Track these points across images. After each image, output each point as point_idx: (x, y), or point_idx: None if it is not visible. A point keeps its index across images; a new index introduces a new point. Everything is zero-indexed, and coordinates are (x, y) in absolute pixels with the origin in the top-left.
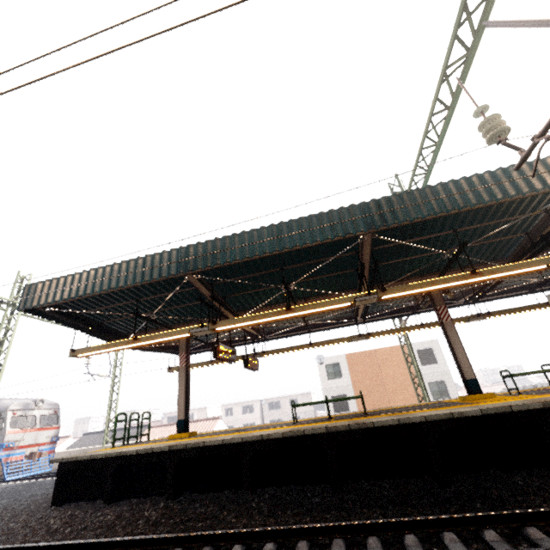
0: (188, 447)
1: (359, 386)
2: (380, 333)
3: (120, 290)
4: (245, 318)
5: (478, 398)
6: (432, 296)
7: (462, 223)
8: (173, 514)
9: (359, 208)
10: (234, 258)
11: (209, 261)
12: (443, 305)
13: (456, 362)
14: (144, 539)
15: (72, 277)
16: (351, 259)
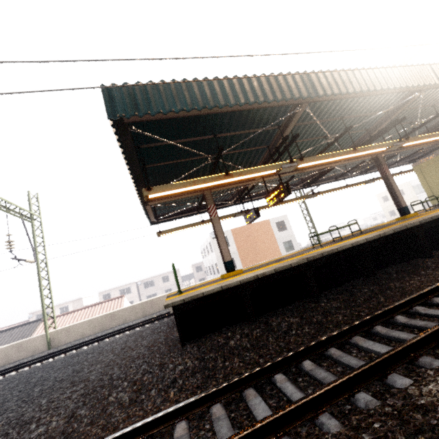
0: (324, 255)
1: (242, 250)
2: (324, 192)
3: (211, 118)
4: (325, 156)
5: (411, 216)
6: (379, 159)
7: (438, 100)
8: (349, 299)
9: (427, 67)
10: (360, 89)
11: (339, 89)
12: (385, 165)
13: (393, 199)
14: (418, 295)
15: (179, 84)
16: (372, 120)
